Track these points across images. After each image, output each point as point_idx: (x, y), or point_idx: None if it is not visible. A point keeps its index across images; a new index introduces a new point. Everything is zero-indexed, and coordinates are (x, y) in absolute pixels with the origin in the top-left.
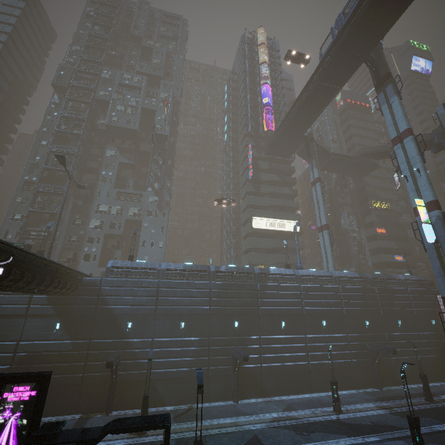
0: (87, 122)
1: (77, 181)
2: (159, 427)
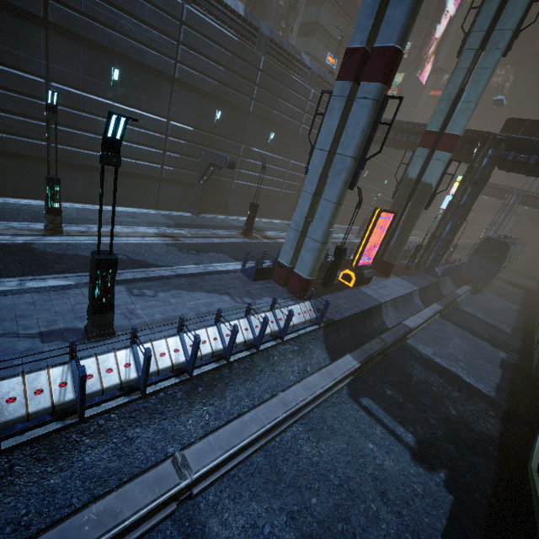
0: None
1: None
2: None
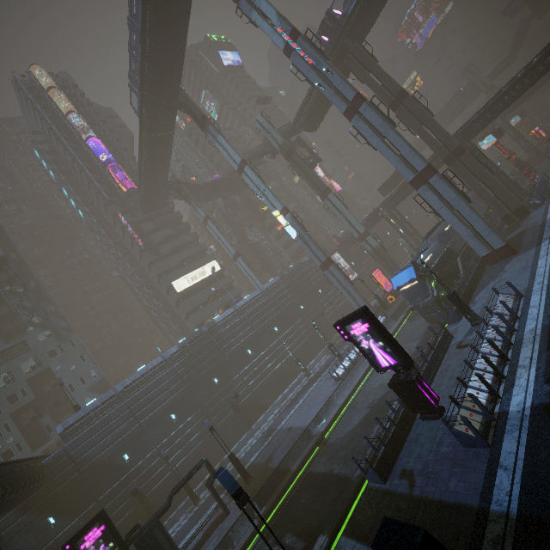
0: None
1: None
2: (201, 466)
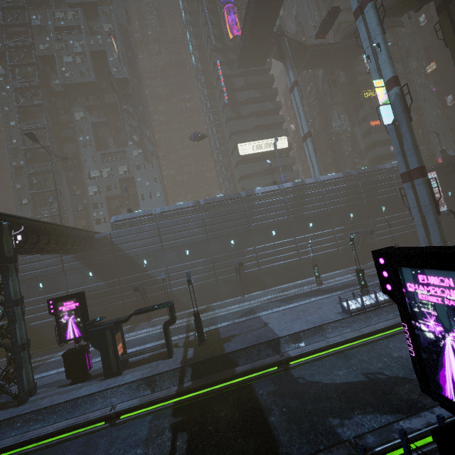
0: (42, 87)
1: (60, 154)
2: (164, 307)
